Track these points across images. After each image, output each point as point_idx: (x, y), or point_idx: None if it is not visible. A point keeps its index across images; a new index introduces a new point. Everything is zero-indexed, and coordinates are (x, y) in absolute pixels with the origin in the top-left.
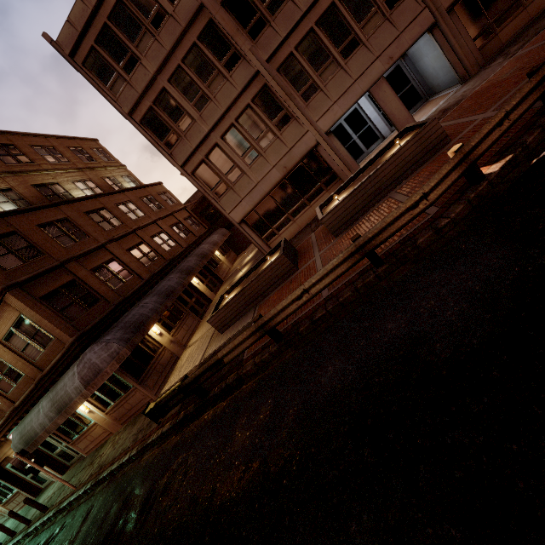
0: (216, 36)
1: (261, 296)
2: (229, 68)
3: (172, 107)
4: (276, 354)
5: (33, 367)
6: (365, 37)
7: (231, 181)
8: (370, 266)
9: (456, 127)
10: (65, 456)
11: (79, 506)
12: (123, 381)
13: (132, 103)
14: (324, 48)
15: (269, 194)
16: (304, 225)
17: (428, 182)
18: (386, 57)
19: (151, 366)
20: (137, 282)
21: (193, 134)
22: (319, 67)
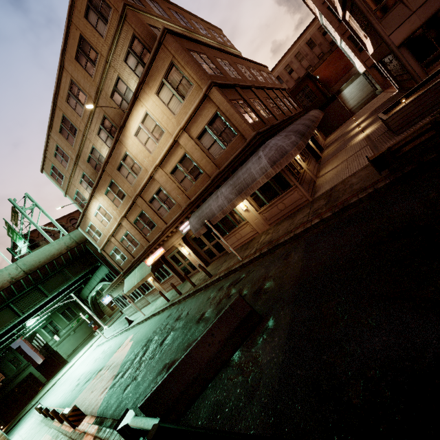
0: None
1: None
2: None
3: None
4: None
5: (213, 164)
6: None
7: None
8: None
9: None
10: (210, 254)
11: (261, 261)
12: (284, 180)
13: None
14: None
15: None
16: None
17: None
18: None
19: (301, 177)
20: (274, 120)
21: None
22: None
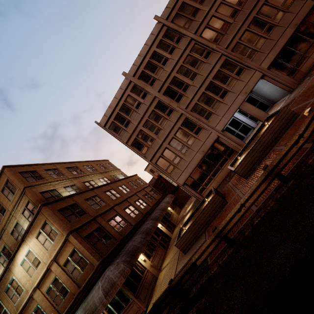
0: (162, 105)
1: (207, 224)
2: (168, 115)
3: (144, 136)
4: (232, 255)
5: (75, 285)
6: (230, 89)
7: (175, 163)
8: (280, 184)
9: (298, 109)
10: None
11: None
12: (125, 294)
13: (127, 138)
14: (211, 97)
15: (197, 166)
16: (221, 180)
17: (299, 129)
18: (243, 93)
19: (141, 284)
20: (129, 227)
21: (155, 145)
22: (210, 105)
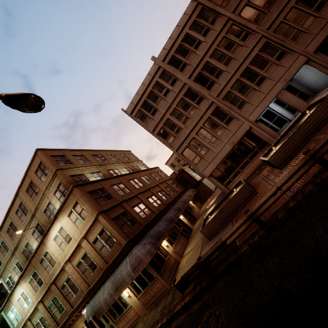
0: (191, 93)
1: (234, 213)
2: (198, 104)
3: (171, 125)
4: (264, 237)
5: (103, 261)
6: (268, 75)
7: (202, 154)
8: (320, 170)
9: None
10: None
11: None
12: (150, 273)
13: (154, 127)
14: (246, 85)
15: (225, 158)
16: (249, 174)
17: None
18: (282, 80)
19: (164, 265)
20: (152, 215)
21: (182, 135)
22: (245, 93)
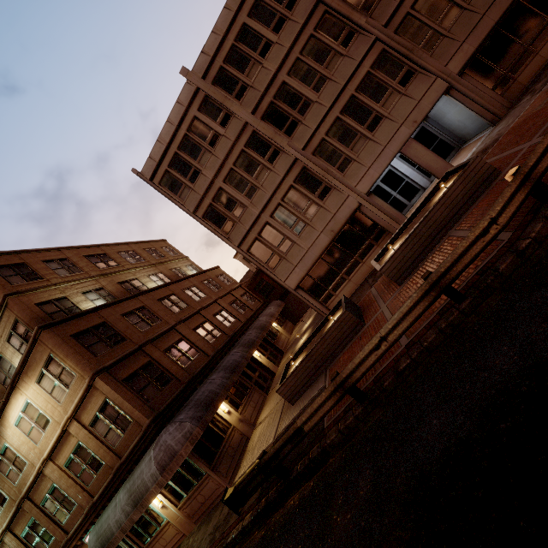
0: (259, 141)
1: (329, 358)
2: (272, 161)
3: (227, 200)
4: (361, 417)
5: (113, 454)
6: (386, 112)
7: (283, 252)
8: (449, 303)
9: (501, 160)
10: None
11: None
12: (195, 466)
13: (196, 204)
14: (351, 129)
15: (320, 258)
16: (360, 282)
17: (493, 207)
18: (409, 122)
19: (222, 449)
20: (203, 359)
21: (246, 218)
22: (349, 144)
